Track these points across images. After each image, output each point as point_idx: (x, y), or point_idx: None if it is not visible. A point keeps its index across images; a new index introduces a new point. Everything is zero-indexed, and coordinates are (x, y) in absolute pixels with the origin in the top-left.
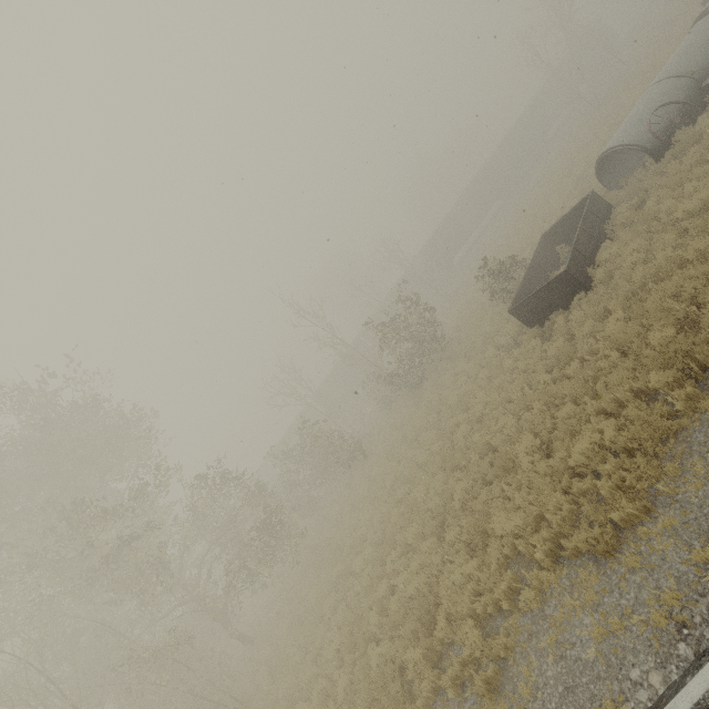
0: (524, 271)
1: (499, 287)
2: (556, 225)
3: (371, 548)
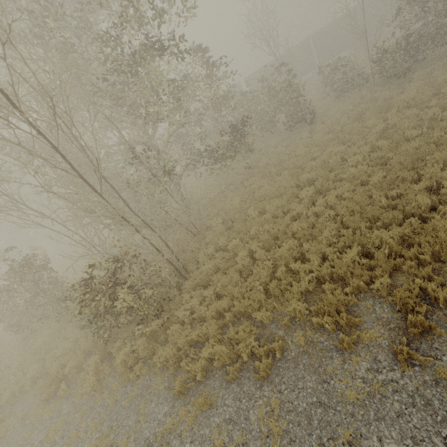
0: None
1: None
2: None
3: (363, 166)
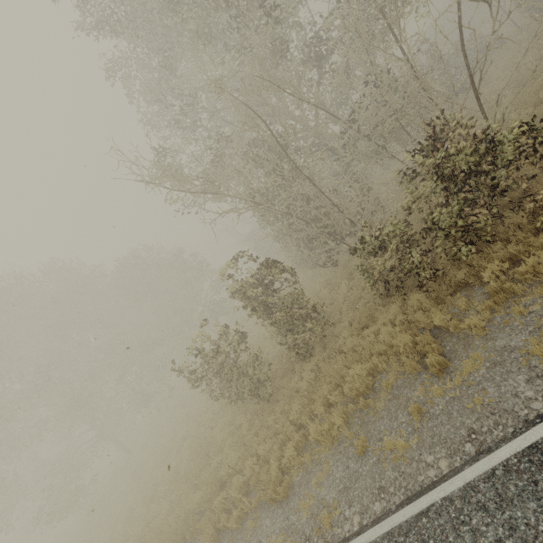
0: None
1: None
2: None
3: None
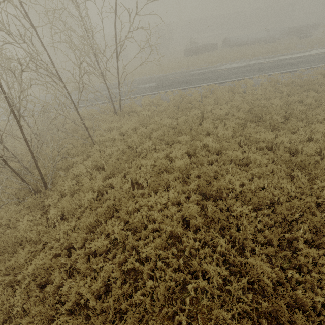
0: (194, 46)
1: (189, 47)
2: (208, 44)
3: None
